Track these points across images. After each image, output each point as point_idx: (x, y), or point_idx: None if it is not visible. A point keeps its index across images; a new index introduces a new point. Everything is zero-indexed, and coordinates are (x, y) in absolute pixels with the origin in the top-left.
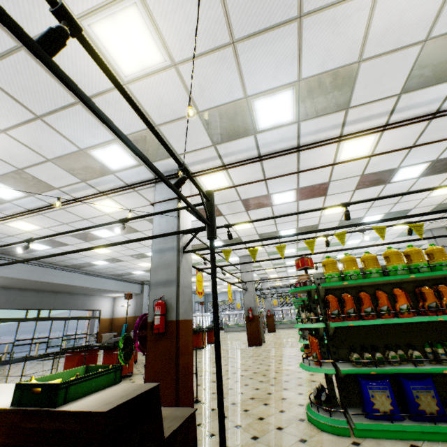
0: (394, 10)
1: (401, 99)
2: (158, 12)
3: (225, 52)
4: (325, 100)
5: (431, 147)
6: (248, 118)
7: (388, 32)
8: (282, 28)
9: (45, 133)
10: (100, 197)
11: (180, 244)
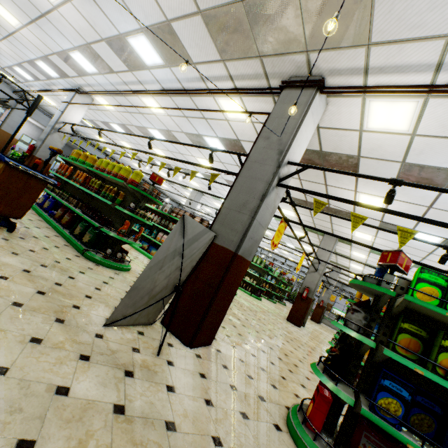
0: (73, 20)
1: (135, 75)
2: (1, 3)
3: (35, 24)
4: (99, 63)
5: (200, 123)
6: (77, 63)
7: (83, 31)
8: (43, 19)
9: (13, 47)
10: (64, 93)
11: (56, 126)
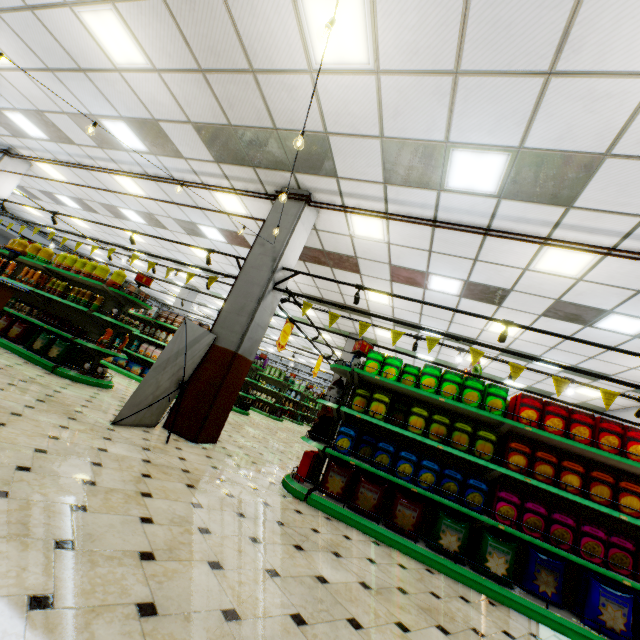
0: (22, 86)
1: (107, 152)
2: None
3: None
4: (53, 131)
5: (193, 211)
6: (15, 124)
7: (35, 98)
8: None
9: None
10: None
11: None
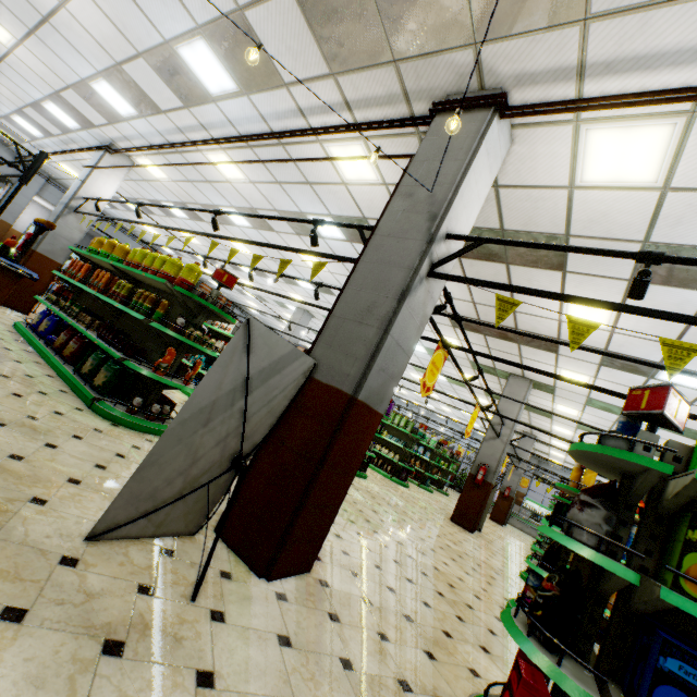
0: (91, 24)
1: (195, 114)
2: None
3: (35, 38)
4: (137, 97)
5: (302, 192)
6: (105, 101)
7: (108, 41)
8: (46, 26)
9: (8, 81)
10: (89, 156)
11: (72, 203)
